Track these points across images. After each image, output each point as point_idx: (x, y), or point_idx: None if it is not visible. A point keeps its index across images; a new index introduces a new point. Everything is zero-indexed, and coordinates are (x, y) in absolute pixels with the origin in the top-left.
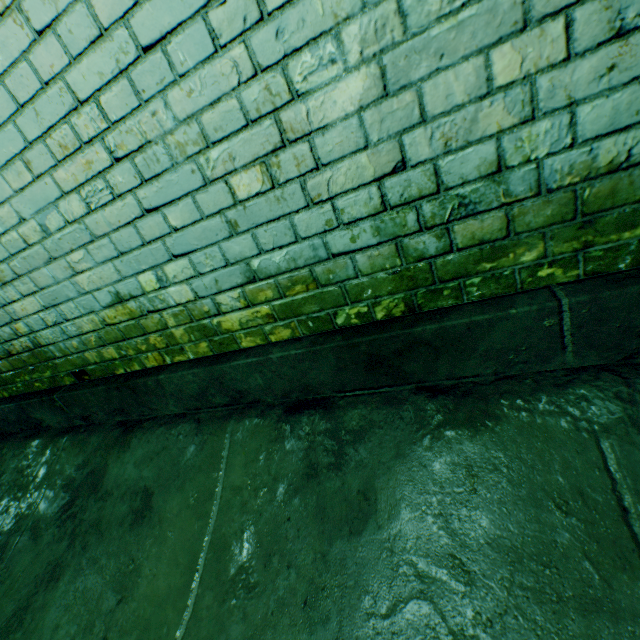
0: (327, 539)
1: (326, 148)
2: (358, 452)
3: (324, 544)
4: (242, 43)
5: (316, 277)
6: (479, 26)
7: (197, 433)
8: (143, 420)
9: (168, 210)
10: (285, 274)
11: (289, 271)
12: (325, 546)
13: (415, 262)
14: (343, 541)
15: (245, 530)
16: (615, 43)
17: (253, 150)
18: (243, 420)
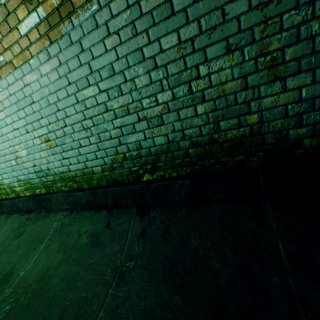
0: (13, 240)
1: (24, 160)
2: (28, 223)
3: (11, 241)
4: (8, 142)
5: (30, 182)
6: (37, 149)
7: (7, 217)
8: (0, 213)
9: (2, 164)
10: (25, 181)
11: (25, 180)
12: (11, 241)
13: (44, 182)
14: (14, 240)
15: (2, 239)
16: (54, 155)
17: (13, 157)
18: (16, 214)
